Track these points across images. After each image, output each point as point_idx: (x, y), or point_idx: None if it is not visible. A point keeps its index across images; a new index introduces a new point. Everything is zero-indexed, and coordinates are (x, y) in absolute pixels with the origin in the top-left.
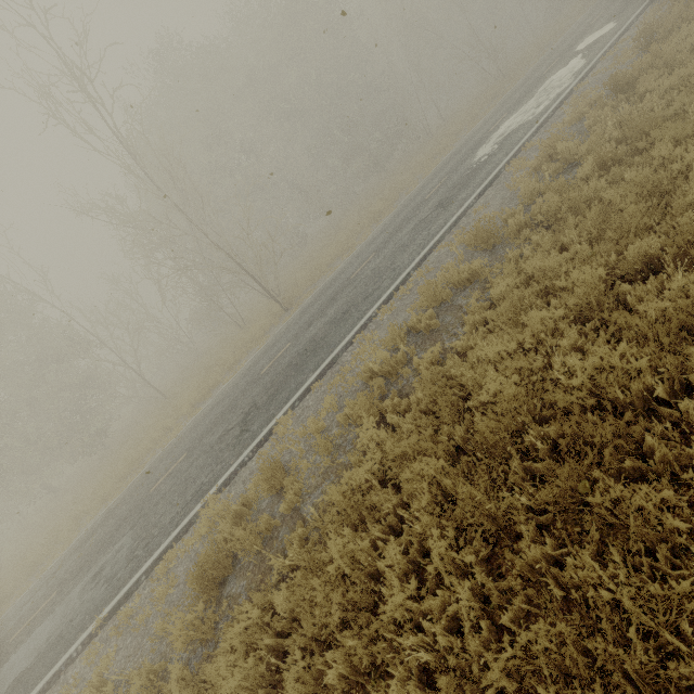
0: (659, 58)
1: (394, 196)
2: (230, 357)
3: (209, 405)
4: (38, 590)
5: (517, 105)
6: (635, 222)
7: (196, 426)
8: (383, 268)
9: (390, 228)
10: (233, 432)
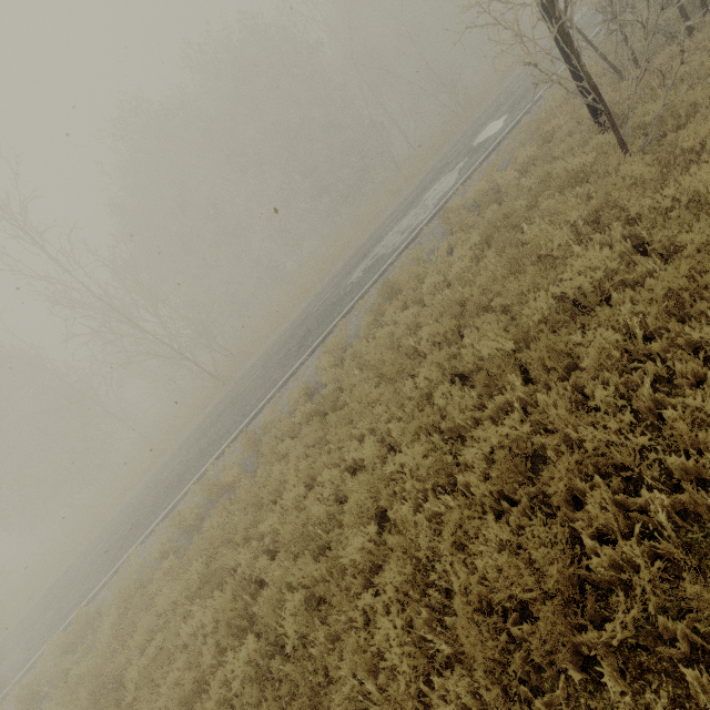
0: (413, 277)
1: (326, 268)
2: (179, 424)
3: (142, 485)
4: (20, 624)
5: (409, 207)
6: (243, 528)
7: (124, 509)
8: (245, 403)
9: (286, 335)
10: (120, 542)
